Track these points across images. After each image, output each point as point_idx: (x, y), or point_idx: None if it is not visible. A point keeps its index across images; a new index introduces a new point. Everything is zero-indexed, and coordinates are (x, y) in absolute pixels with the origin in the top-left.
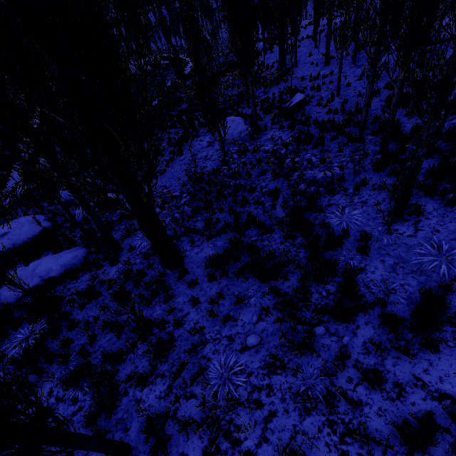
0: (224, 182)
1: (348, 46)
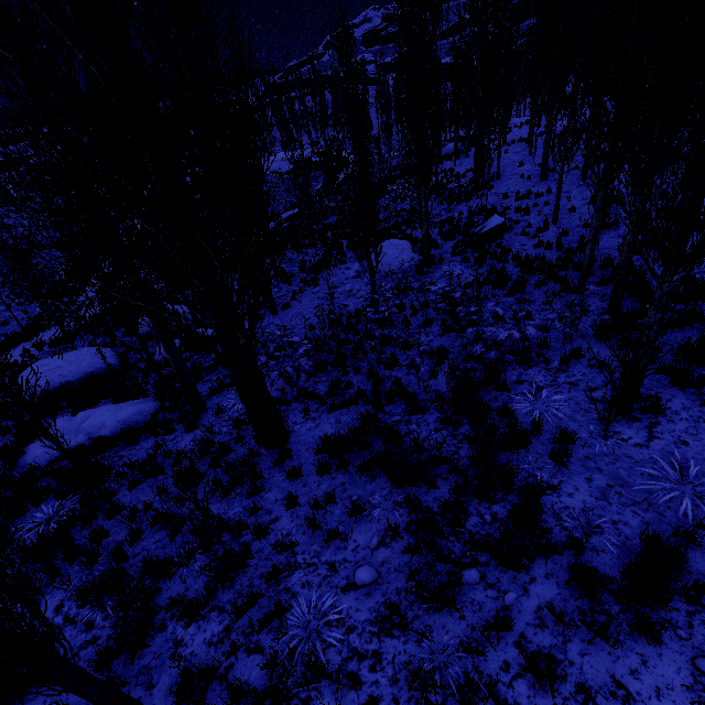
0: (366, 330)
1: (572, 158)
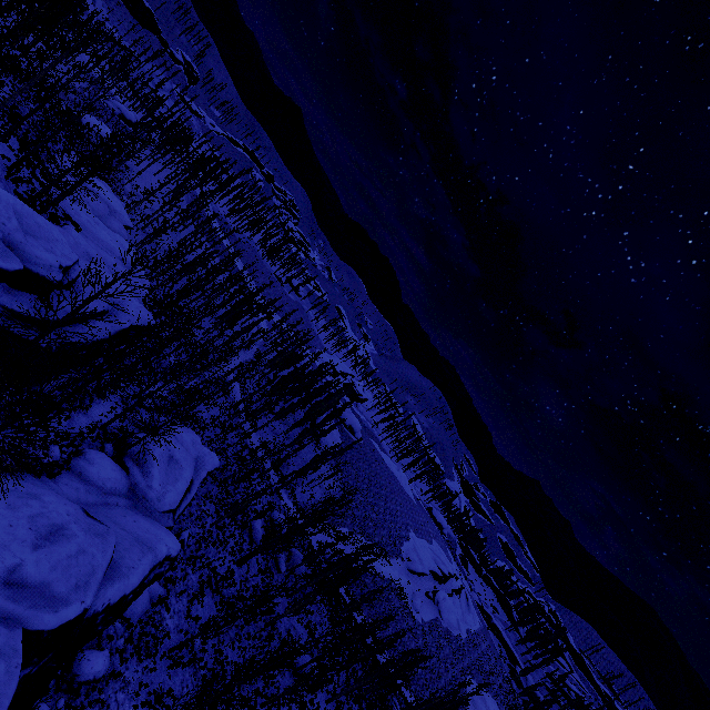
0: None
1: None
